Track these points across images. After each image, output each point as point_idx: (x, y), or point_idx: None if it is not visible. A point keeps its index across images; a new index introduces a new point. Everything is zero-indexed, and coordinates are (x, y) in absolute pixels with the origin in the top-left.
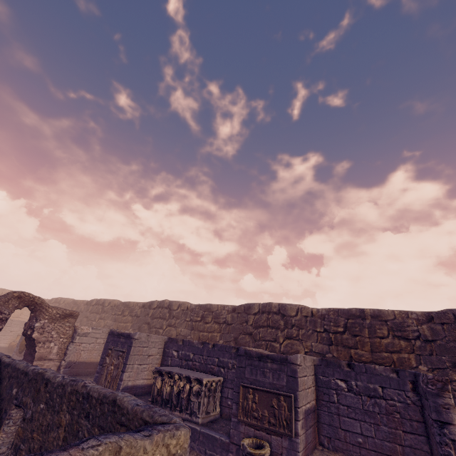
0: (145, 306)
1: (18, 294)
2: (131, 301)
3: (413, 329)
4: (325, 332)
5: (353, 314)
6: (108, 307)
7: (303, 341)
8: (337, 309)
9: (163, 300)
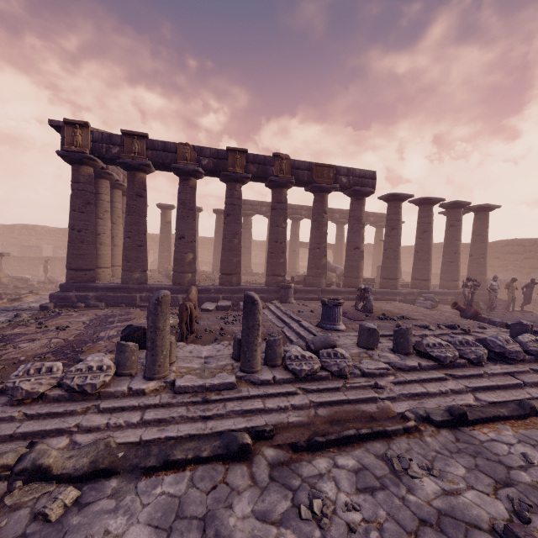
0: (7, 228)
1: None
2: None
3: (157, 240)
4: None
5: None
6: None
7: None
8: None
9: (26, 225)
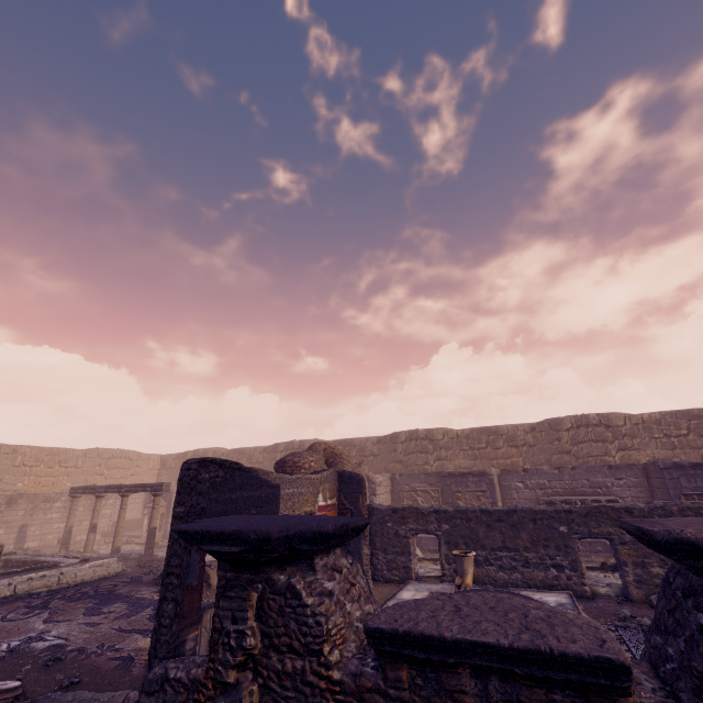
0: (384, 441)
1: (324, 446)
2: (355, 438)
3: None
4: (665, 437)
5: (696, 415)
6: None
7: (640, 450)
8: (674, 412)
9: (415, 430)
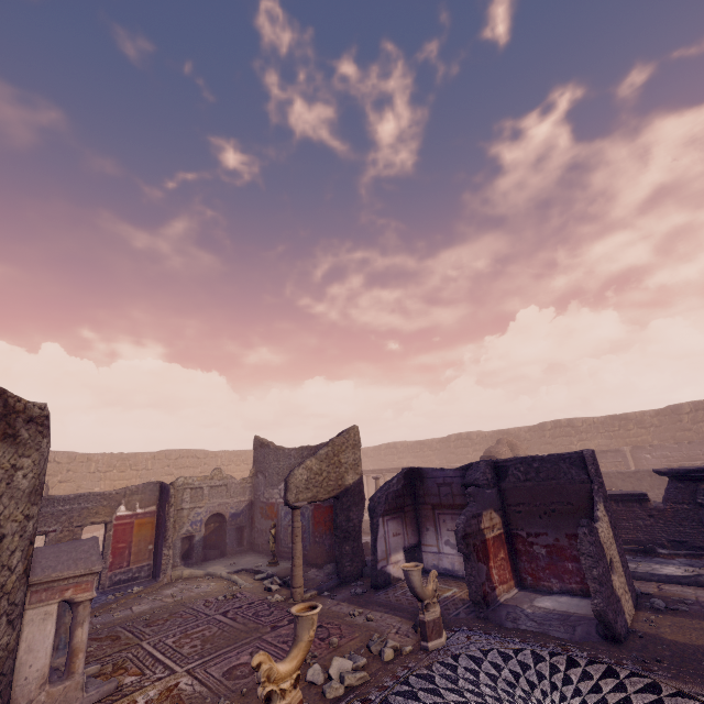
0: (534, 430)
1: (506, 441)
2: (510, 429)
3: None
4: None
5: None
6: (479, 439)
7: None
8: None
9: (558, 420)
